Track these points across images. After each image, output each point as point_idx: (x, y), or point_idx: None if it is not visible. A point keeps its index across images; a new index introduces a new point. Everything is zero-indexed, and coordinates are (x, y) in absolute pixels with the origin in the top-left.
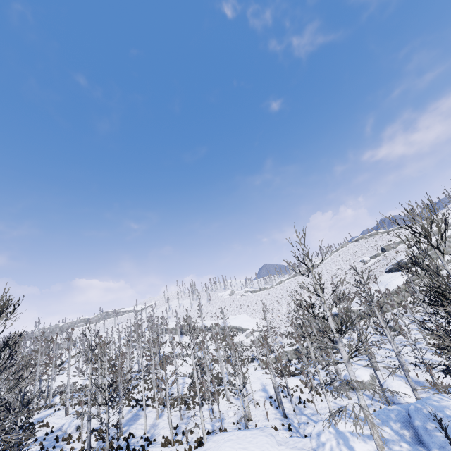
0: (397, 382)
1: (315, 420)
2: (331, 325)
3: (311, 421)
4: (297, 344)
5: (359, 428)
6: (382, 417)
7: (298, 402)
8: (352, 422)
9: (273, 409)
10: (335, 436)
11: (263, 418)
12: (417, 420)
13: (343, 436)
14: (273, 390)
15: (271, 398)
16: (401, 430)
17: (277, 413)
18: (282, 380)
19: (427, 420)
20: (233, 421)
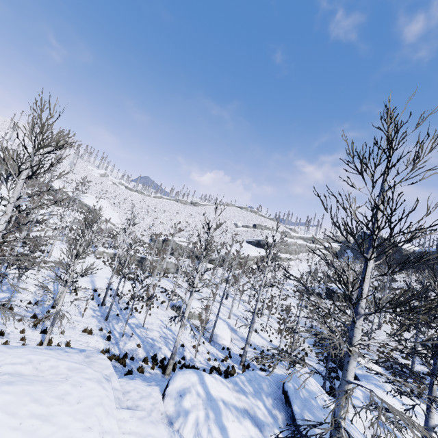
0: (223, 326)
1: (139, 334)
2: (366, 287)
3: (135, 335)
4: (143, 254)
5: (232, 396)
6: (255, 385)
7: (125, 308)
8: (225, 384)
9: (93, 304)
10: (204, 403)
11: (75, 311)
12: (297, 405)
13: (216, 406)
14: (101, 284)
15: (95, 291)
16: (274, 409)
17: (97, 311)
18: (115, 279)
19: (305, 407)
20: (30, 300)
